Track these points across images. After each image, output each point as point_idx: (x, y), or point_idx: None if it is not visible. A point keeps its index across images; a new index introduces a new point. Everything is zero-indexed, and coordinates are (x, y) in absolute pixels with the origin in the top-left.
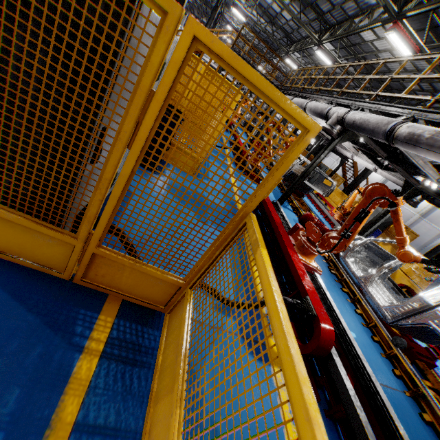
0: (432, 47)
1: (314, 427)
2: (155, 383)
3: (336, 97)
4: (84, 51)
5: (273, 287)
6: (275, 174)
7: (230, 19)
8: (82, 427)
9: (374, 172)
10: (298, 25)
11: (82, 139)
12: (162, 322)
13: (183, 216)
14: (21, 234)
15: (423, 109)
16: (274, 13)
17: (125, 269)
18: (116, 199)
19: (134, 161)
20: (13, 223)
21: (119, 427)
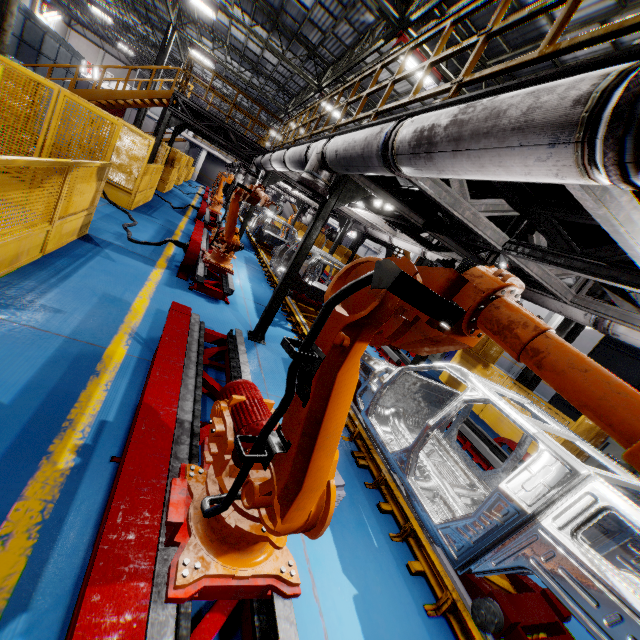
0: (459, 72)
1: None
2: None
3: (327, 135)
4: None
5: None
6: None
7: (203, 74)
8: None
9: None
10: (289, 70)
11: None
12: None
13: None
14: None
15: (443, 102)
16: (254, 55)
17: None
18: None
19: None
20: None
21: None
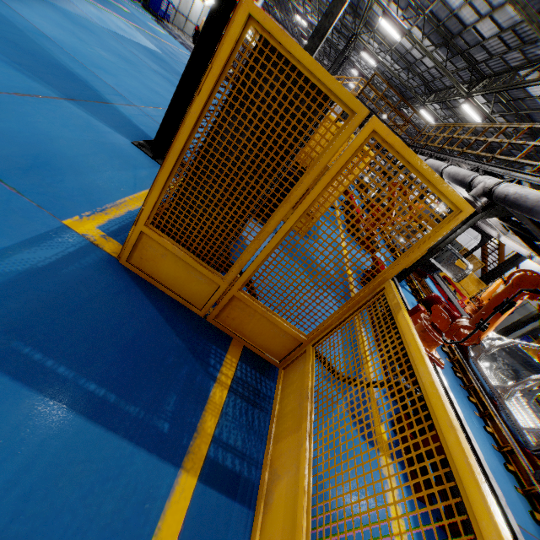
0: None
1: (456, 431)
2: (274, 426)
3: (484, 163)
4: (283, 134)
5: (418, 342)
6: (421, 247)
7: (357, 62)
8: (218, 442)
9: (528, 260)
10: (441, 73)
11: (258, 198)
12: (276, 375)
13: (293, 278)
14: (180, 269)
15: None
16: (413, 58)
17: (255, 315)
18: (270, 249)
19: (295, 220)
20: (177, 259)
21: (245, 453)
